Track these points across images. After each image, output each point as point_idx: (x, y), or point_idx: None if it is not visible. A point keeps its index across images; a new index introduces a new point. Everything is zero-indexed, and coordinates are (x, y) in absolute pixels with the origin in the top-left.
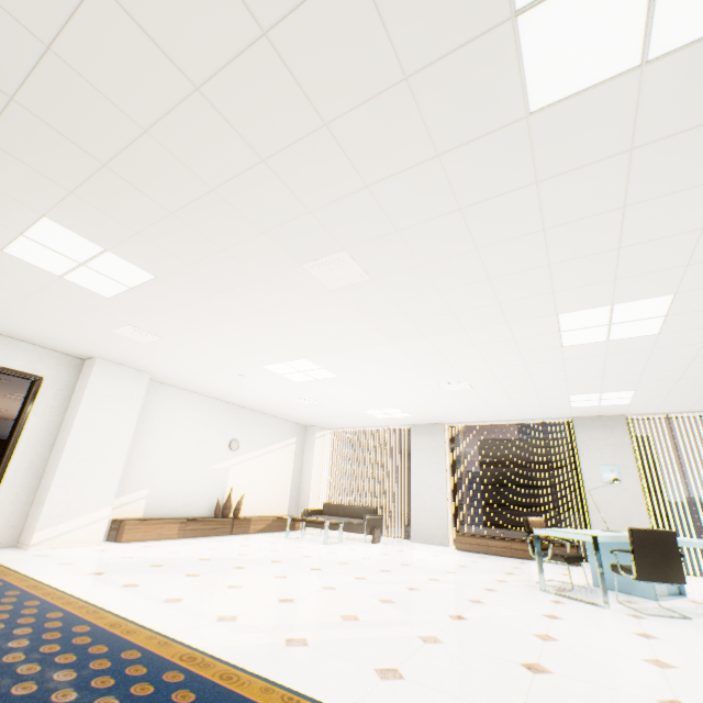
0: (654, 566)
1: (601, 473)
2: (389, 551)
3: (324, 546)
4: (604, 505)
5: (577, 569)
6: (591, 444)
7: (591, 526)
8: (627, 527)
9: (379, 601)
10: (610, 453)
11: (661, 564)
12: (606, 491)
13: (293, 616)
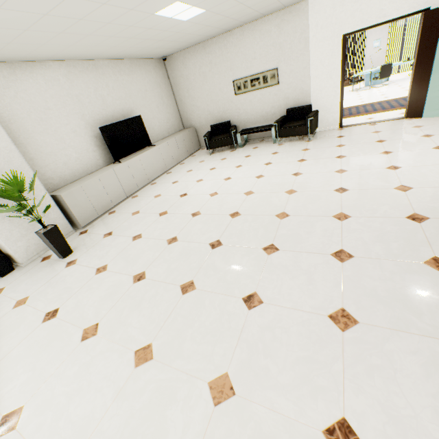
0: (384, 75)
1: (373, 45)
2: None
3: None
4: (371, 58)
5: (357, 85)
6: (373, 31)
7: (364, 68)
8: (380, 66)
9: None
10: (379, 33)
11: (386, 73)
12: (373, 52)
13: None
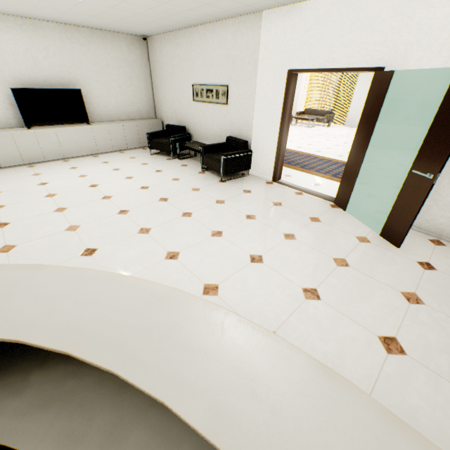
0: None
1: None
2: (335, 131)
3: (308, 129)
4: None
5: None
6: None
7: None
8: None
9: (335, 145)
10: None
11: None
12: None
13: (314, 148)
